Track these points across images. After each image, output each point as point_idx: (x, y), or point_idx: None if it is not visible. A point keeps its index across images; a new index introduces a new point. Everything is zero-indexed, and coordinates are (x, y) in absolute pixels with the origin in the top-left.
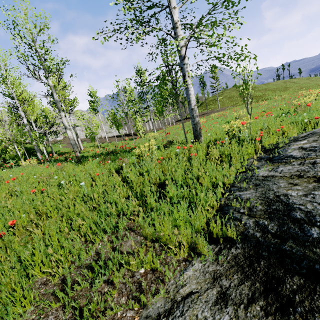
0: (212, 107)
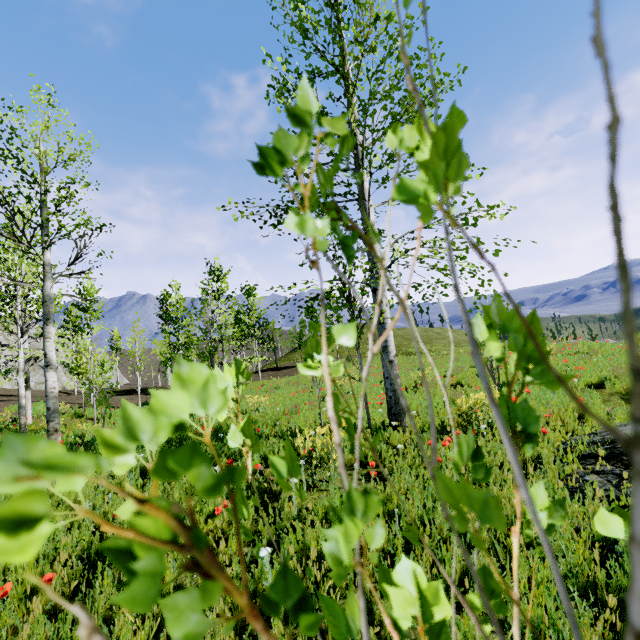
0: None
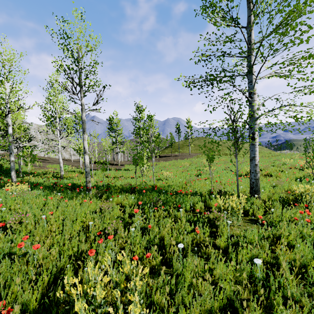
0: (181, 151)
